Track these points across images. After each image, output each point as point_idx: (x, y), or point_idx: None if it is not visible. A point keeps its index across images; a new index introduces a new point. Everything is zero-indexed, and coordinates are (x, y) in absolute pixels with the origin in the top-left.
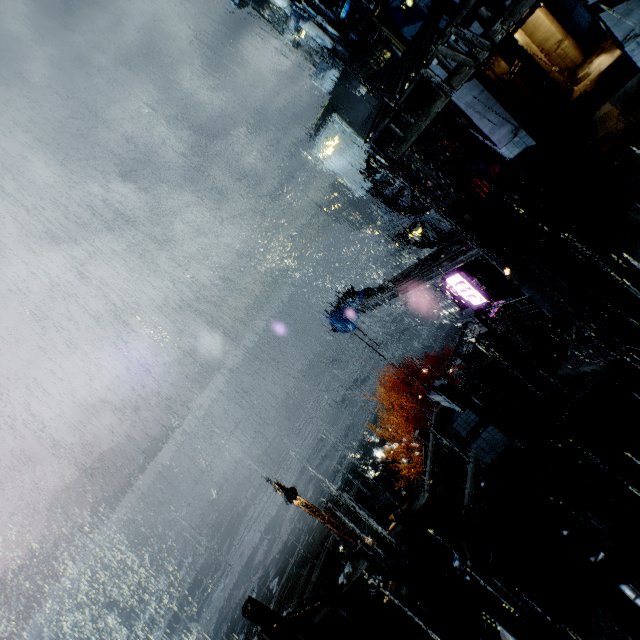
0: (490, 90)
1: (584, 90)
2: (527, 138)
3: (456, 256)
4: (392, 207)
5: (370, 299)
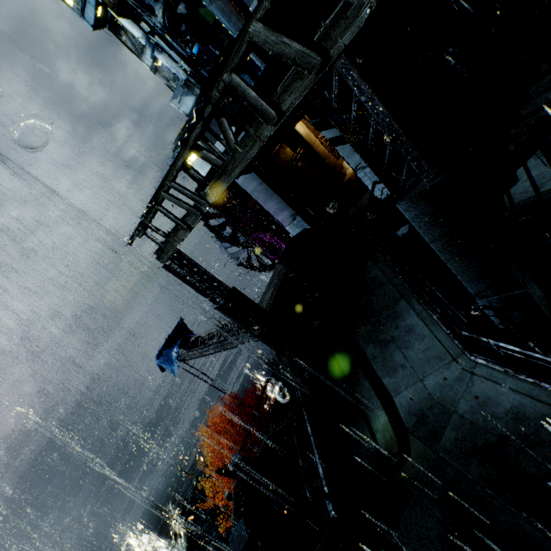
0: (268, 182)
1: (350, 177)
2: (303, 222)
3: (241, 338)
4: (224, 240)
5: (185, 352)
